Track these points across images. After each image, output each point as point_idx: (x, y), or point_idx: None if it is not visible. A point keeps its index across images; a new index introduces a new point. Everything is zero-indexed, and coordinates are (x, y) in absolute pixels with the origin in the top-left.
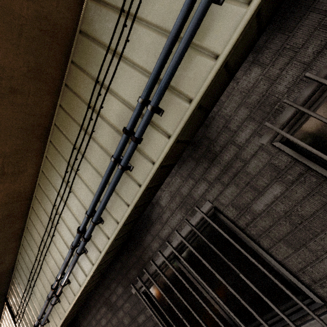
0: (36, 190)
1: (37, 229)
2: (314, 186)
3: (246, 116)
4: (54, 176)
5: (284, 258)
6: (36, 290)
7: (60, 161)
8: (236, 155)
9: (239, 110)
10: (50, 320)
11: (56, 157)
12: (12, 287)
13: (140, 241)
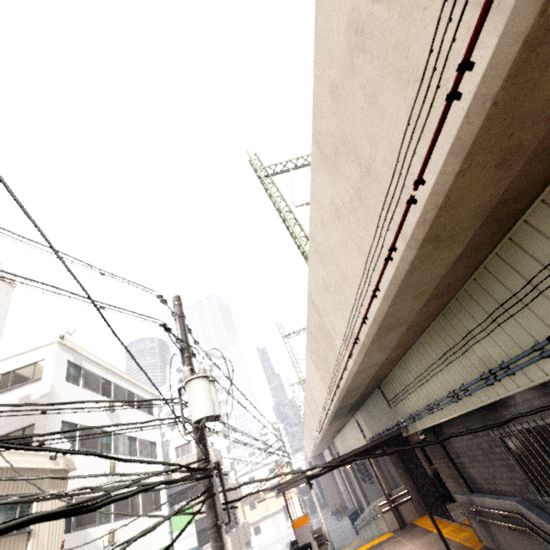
0: (413, 347)
1: (412, 367)
2: None
3: None
4: (430, 351)
5: None
6: (410, 397)
7: (436, 347)
8: None
9: None
10: (423, 418)
11: (433, 343)
12: (385, 384)
13: (497, 410)
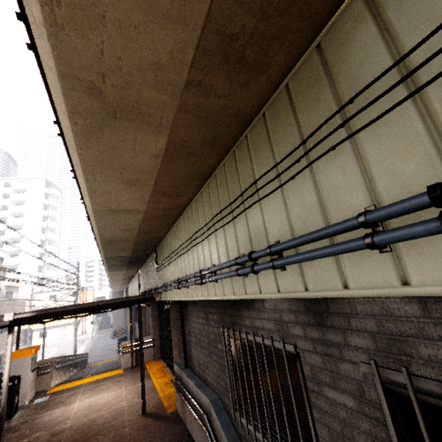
0: (189, 207)
1: (181, 233)
2: (379, 438)
3: (371, 331)
4: (202, 213)
5: (321, 437)
6: (171, 266)
7: (209, 208)
8: (339, 344)
9: (370, 319)
10: (172, 291)
11: (207, 201)
12: (160, 246)
13: (239, 308)
